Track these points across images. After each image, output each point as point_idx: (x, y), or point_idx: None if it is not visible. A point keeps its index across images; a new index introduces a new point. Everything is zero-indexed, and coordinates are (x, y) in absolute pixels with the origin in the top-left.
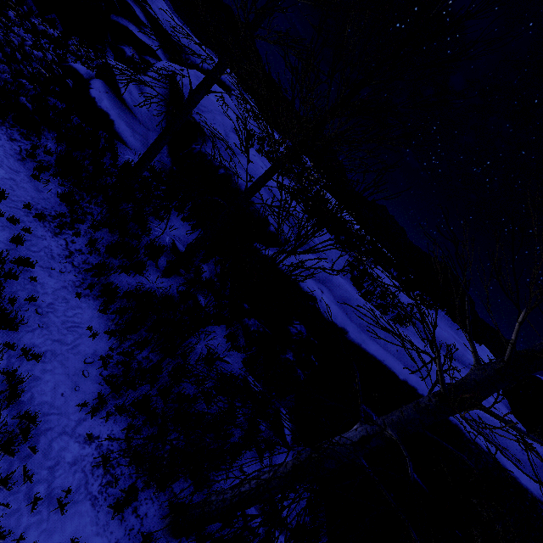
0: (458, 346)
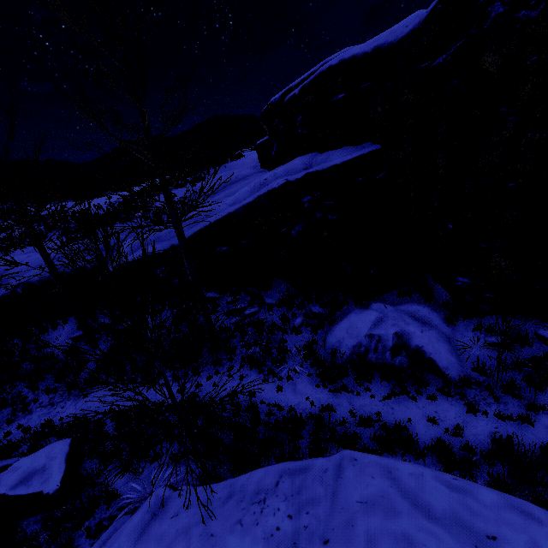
0: (225, 178)
